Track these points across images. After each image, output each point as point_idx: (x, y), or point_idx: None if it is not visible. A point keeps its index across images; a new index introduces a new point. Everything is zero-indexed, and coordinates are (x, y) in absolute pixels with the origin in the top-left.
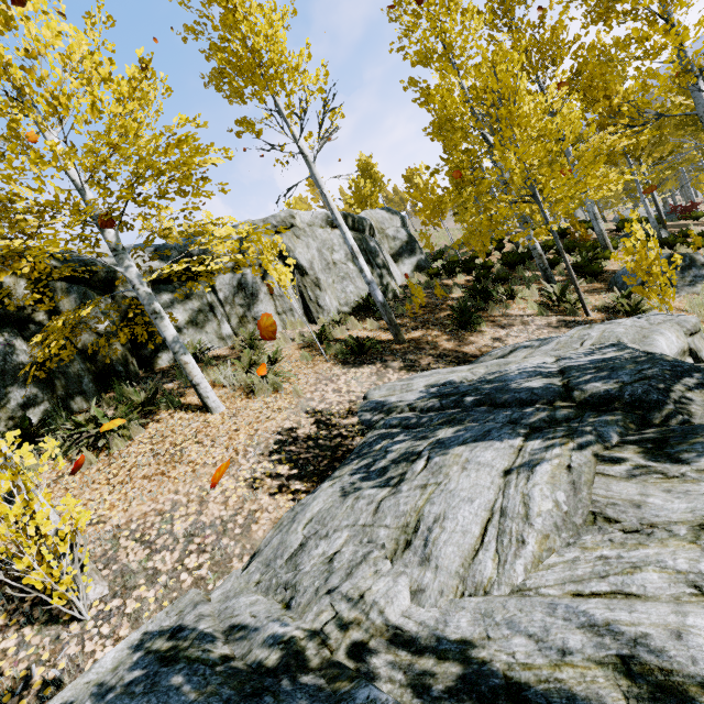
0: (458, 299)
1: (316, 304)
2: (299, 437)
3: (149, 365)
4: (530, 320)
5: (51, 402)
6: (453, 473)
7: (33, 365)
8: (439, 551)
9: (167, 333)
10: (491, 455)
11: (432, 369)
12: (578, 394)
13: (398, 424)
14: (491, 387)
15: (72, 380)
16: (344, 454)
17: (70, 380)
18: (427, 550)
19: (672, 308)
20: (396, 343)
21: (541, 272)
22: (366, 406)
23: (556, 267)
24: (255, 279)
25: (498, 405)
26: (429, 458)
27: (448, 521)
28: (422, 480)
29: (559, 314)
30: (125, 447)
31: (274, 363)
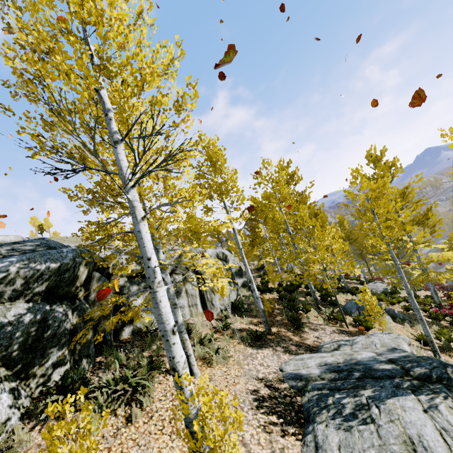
0: (279, 309)
1: (210, 302)
2: (265, 396)
3: (115, 336)
4: (324, 327)
5: (70, 362)
6: (401, 413)
7: (70, 331)
8: (436, 450)
9: (179, 318)
10: (411, 403)
11: (300, 353)
12: (412, 373)
13: (323, 387)
14: (362, 367)
15: (85, 344)
16: (299, 408)
17: (84, 344)
18: (429, 451)
19: (384, 329)
20: (268, 334)
21: (314, 300)
22: (288, 376)
23: (311, 296)
24: (181, 283)
25: (377, 377)
26: (377, 406)
27: (425, 436)
28: (386, 418)
29: (334, 325)
30: (151, 403)
31: (215, 342)
